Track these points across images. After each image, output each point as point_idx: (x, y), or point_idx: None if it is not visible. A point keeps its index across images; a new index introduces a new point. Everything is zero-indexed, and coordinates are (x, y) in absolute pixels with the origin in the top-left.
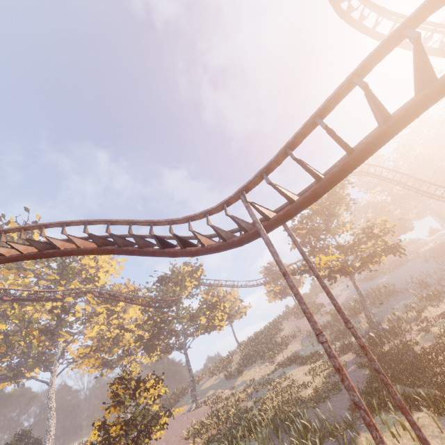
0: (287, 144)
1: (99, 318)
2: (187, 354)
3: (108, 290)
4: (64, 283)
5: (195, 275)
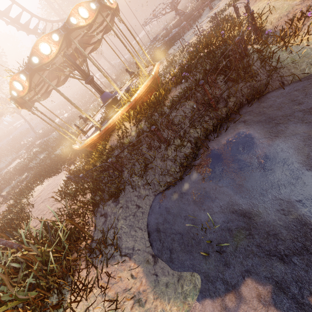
0: None
1: None
2: None
3: None
4: None
5: None
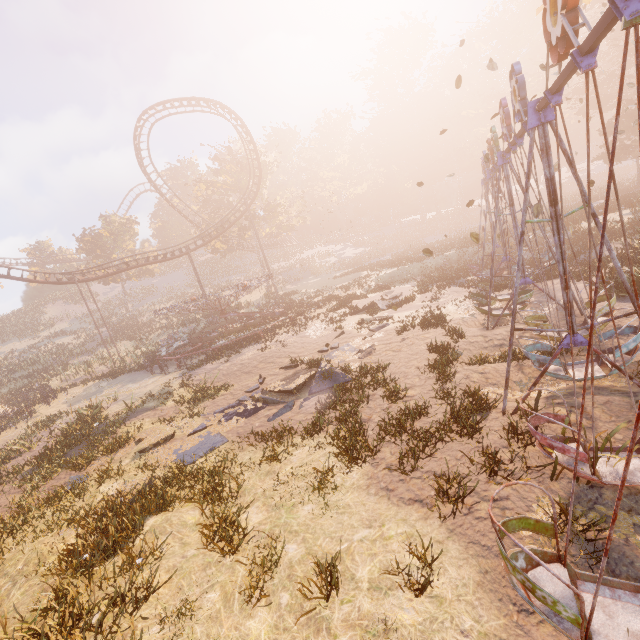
0: (92, 267)
1: None
2: None
3: None
4: None
5: None
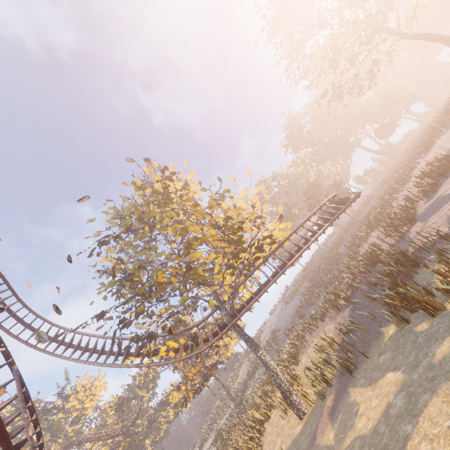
0: None
1: (98, 442)
2: (162, 448)
3: (82, 438)
4: (56, 438)
5: (148, 379)
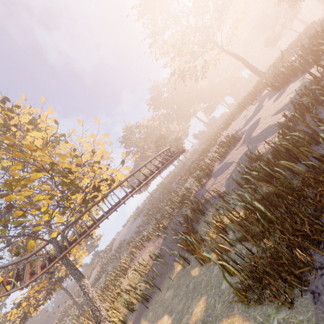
0: None
1: None
2: None
3: None
4: None
5: None
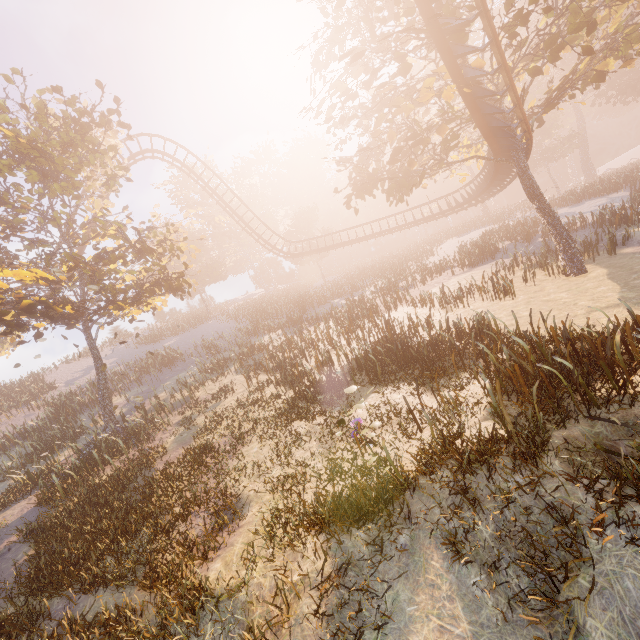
0: None
1: None
2: None
3: None
4: None
5: None
